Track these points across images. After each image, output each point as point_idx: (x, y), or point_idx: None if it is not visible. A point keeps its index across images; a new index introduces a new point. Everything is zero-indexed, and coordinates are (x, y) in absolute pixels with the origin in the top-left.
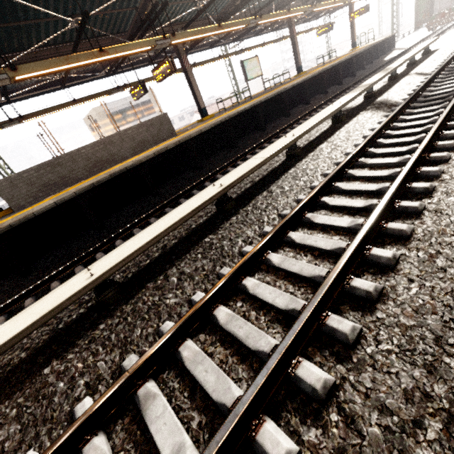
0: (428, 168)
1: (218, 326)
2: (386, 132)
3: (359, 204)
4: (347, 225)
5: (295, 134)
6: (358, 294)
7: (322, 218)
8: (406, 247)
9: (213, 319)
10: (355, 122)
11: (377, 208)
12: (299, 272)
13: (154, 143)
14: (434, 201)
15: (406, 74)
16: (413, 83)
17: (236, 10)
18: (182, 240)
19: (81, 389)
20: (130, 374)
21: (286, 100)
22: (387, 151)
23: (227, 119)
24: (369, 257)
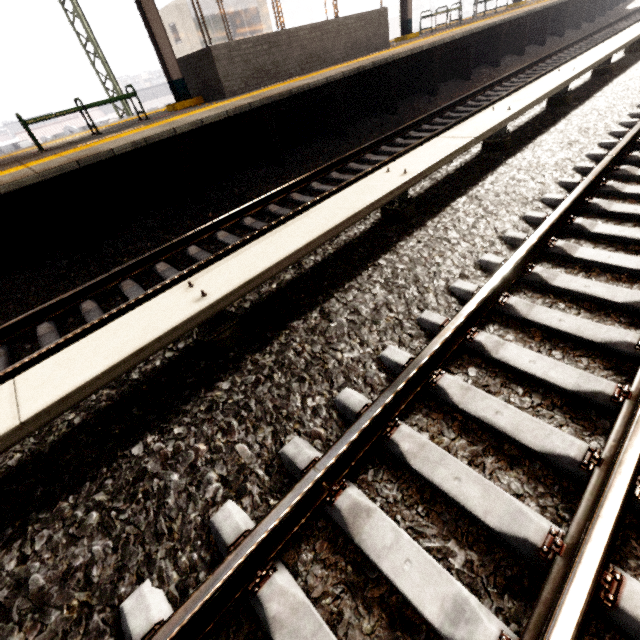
0: None
1: None
2: None
3: None
4: None
5: (617, 43)
6: None
7: None
8: None
9: None
10: None
11: None
12: None
13: (366, 50)
14: None
15: None
16: None
17: None
18: (529, 121)
19: (551, 176)
20: (614, 155)
21: (527, 28)
22: None
23: (477, 31)
24: None
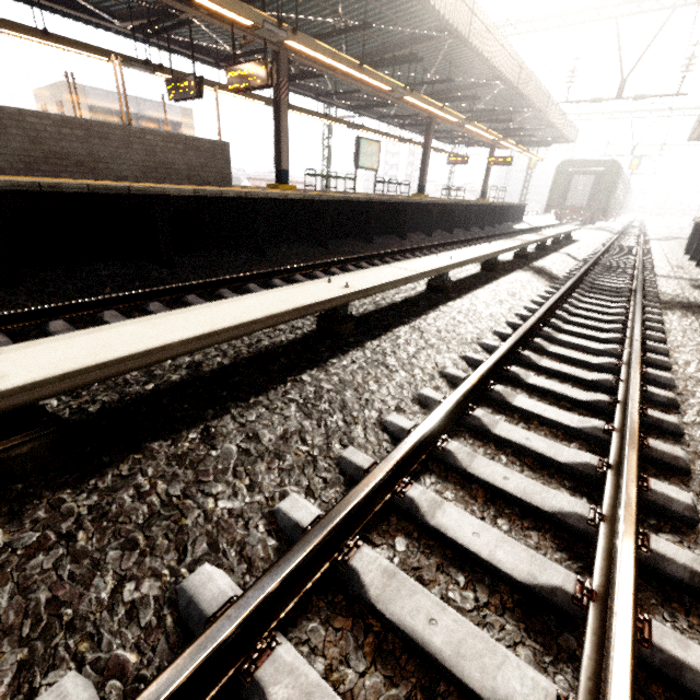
0: (656, 371)
1: (355, 602)
2: (565, 306)
3: (576, 395)
4: (575, 424)
5: (452, 258)
6: (672, 574)
7: (523, 401)
8: (691, 490)
9: (349, 580)
10: (516, 279)
11: (633, 410)
12: (525, 496)
13: (187, 180)
14: (688, 422)
15: (554, 250)
16: (568, 263)
17: (381, 65)
18: (242, 362)
19: None
20: None
21: (408, 216)
22: (578, 331)
23: (330, 199)
24: (650, 495)
